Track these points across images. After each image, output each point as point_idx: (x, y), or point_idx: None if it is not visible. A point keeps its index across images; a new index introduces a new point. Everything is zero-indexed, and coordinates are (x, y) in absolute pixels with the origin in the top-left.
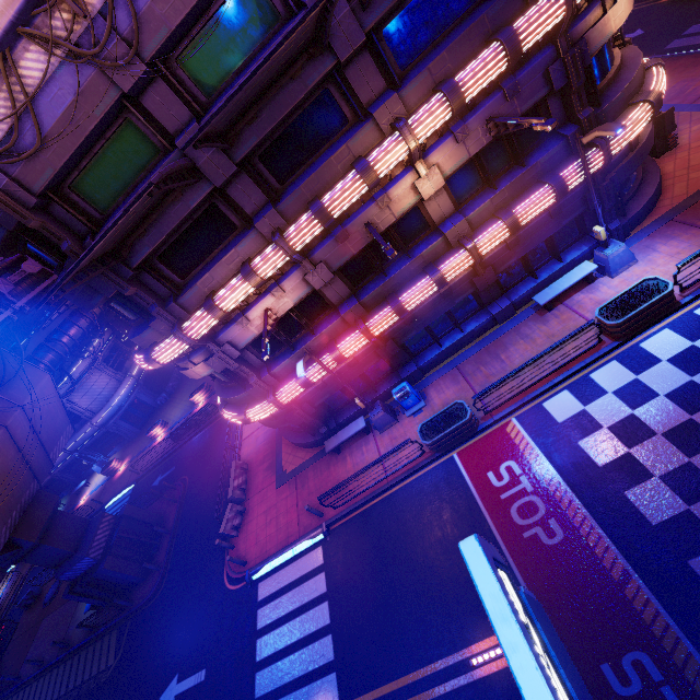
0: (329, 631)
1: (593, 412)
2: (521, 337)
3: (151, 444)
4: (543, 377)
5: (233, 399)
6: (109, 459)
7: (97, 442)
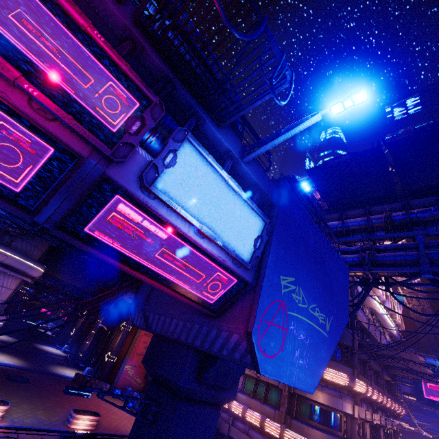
0: None
1: None
2: None
3: None
4: None
5: None
6: None
7: None
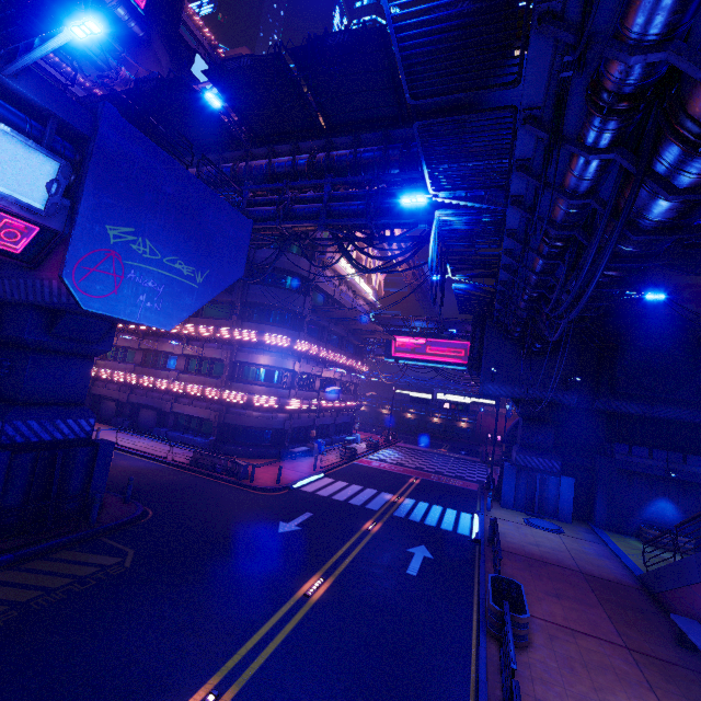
0: (366, 488)
1: (383, 458)
2: None
3: None
4: (363, 452)
5: (275, 390)
6: None
7: None
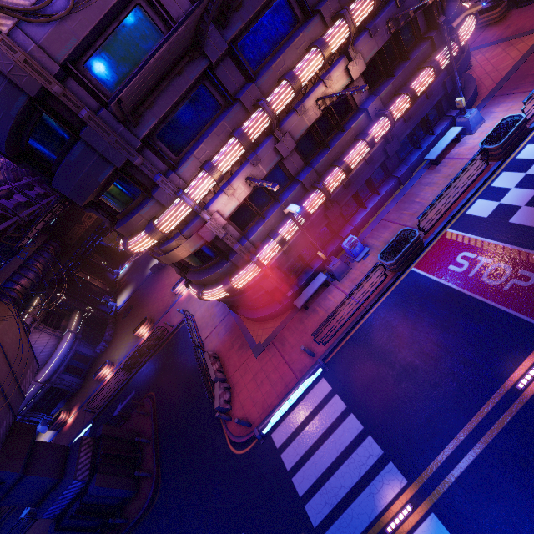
0: (367, 434)
1: (508, 202)
2: (424, 185)
3: (100, 385)
4: (457, 198)
5: (215, 275)
6: (53, 417)
7: (40, 402)
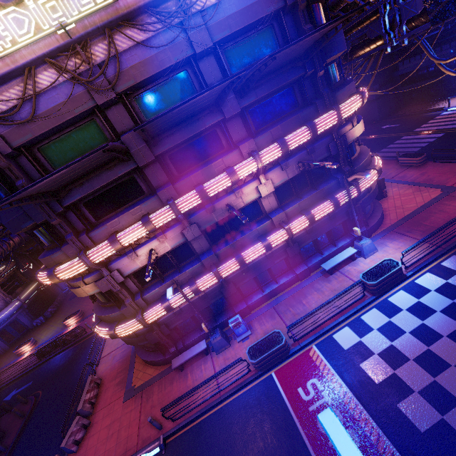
0: None
1: (366, 343)
2: (315, 290)
3: (15, 360)
4: (331, 317)
5: (107, 317)
6: None
7: None
